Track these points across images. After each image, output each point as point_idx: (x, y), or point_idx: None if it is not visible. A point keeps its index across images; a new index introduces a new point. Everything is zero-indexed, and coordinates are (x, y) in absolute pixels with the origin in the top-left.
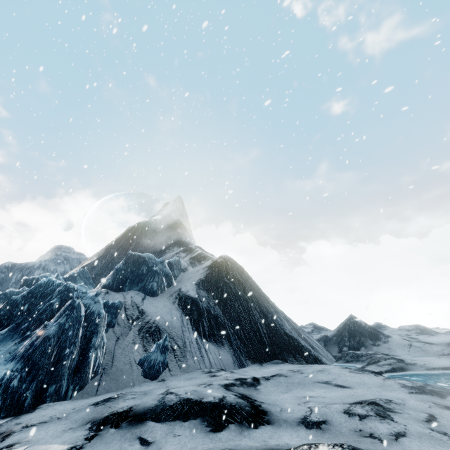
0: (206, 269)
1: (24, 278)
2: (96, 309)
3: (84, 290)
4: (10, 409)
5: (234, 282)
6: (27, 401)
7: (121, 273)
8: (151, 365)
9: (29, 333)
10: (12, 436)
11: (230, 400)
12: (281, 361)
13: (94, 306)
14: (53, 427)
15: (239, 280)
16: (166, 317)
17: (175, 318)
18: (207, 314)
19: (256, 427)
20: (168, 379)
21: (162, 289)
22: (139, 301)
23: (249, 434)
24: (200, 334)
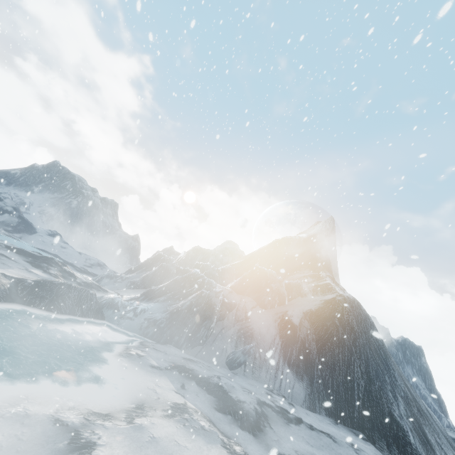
0: (321, 302)
1: (197, 262)
2: (215, 302)
3: (214, 285)
4: (156, 337)
5: (345, 327)
6: (164, 338)
7: (246, 280)
8: (234, 358)
9: (178, 301)
10: (147, 348)
11: (245, 406)
12: (366, 437)
13: (215, 299)
14: (161, 355)
15: (353, 327)
16: (262, 329)
17: (269, 334)
18: (300, 345)
19: (242, 429)
20: (239, 375)
21: (272, 305)
22: (249, 308)
23: (234, 427)
24: (285, 358)
